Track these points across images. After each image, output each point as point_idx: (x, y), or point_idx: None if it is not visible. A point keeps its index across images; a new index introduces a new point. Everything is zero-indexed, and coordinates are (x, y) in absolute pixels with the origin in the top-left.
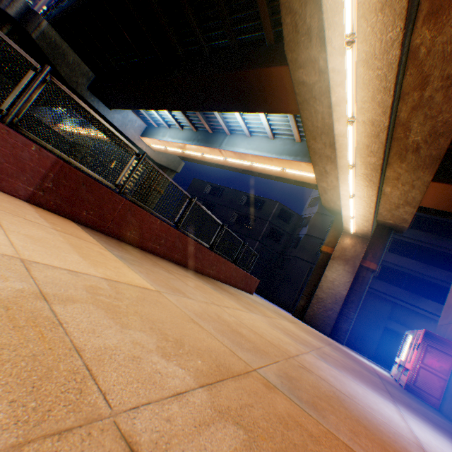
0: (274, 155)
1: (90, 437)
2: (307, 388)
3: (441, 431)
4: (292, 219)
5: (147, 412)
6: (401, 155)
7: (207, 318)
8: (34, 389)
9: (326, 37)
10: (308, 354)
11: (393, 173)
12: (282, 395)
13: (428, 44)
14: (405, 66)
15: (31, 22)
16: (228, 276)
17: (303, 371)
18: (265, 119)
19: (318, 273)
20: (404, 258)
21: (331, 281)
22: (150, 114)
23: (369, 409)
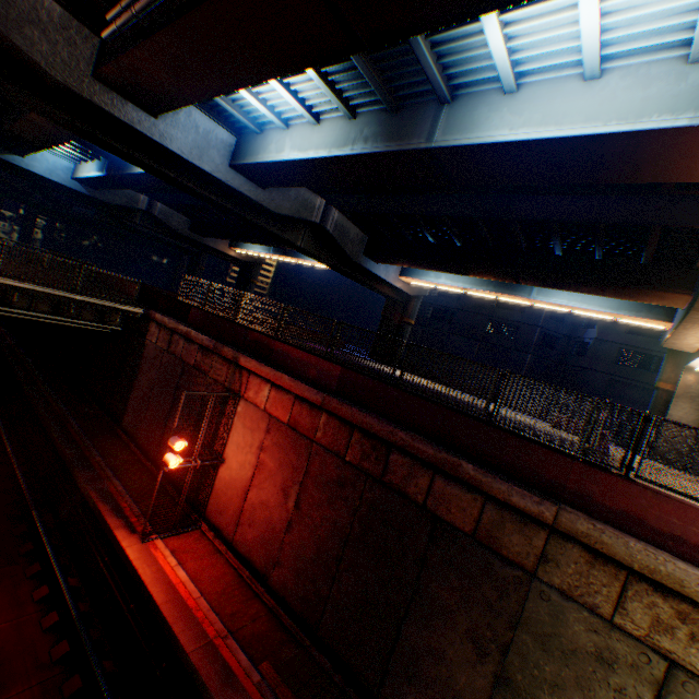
0: (608, 310)
1: None
2: None
3: None
4: (567, 318)
5: None
6: None
7: None
8: None
9: None
10: None
11: None
12: None
13: None
14: None
15: (328, 219)
16: None
17: None
18: None
19: (658, 411)
20: None
21: (677, 420)
22: None
23: None
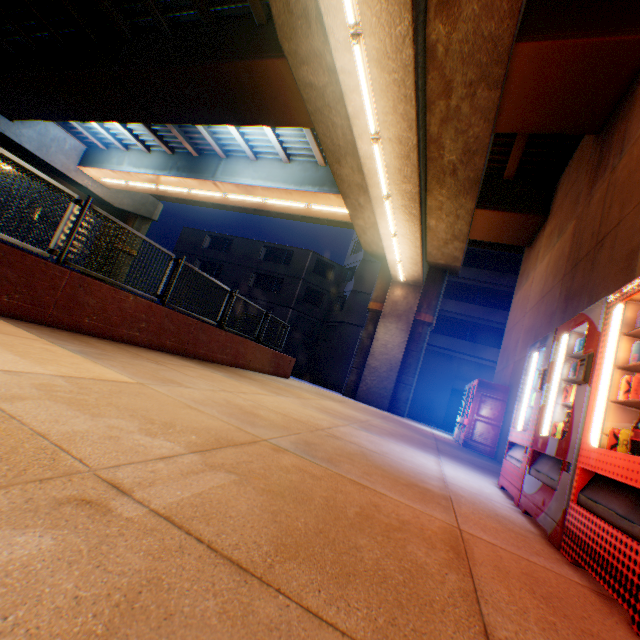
0: (293, 186)
1: (72, 481)
2: (328, 449)
3: (479, 470)
4: (333, 273)
5: (130, 468)
6: (440, 180)
7: (212, 404)
8: (4, 459)
9: (327, 26)
10: (347, 426)
11: (435, 202)
12: (292, 454)
13: (445, 42)
14: (426, 68)
15: None
16: (251, 360)
17: (330, 438)
18: (273, 133)
19: (369, 338)
20: (466, 304)
21: (384, 345)
22: (88, 127)
23: (399, 460)
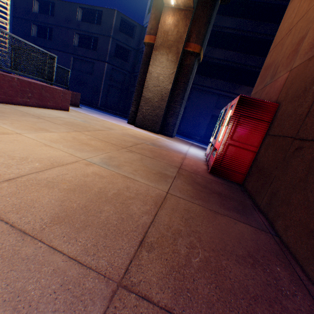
0: None
1: None
2: None
3: None
4: (135, 33)
5: None
6: None
7: None
8: None
9: None
10: None
11: None
12: None
13: None
14: None
15: None
16: None
17: None
18: None
19: (145, 73)
20: (230, 52)
21: (156, 77)
22: None
23: None
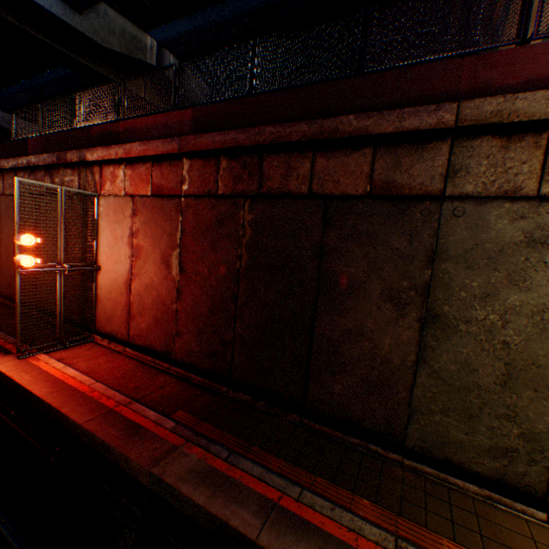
0: None
1: None
2: None
3: None
4: None
5: None
6: None
7: None
8: None
9: None
10: None
11: None
12: None
13: None
14: None
15: (164, 64)
16: None
17: None
18: None
19: None
20: None
21: None
22: None
23: None
